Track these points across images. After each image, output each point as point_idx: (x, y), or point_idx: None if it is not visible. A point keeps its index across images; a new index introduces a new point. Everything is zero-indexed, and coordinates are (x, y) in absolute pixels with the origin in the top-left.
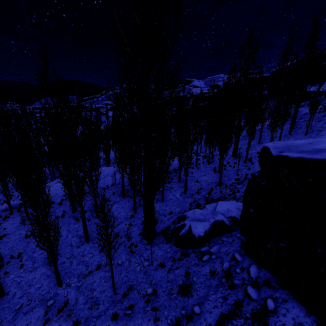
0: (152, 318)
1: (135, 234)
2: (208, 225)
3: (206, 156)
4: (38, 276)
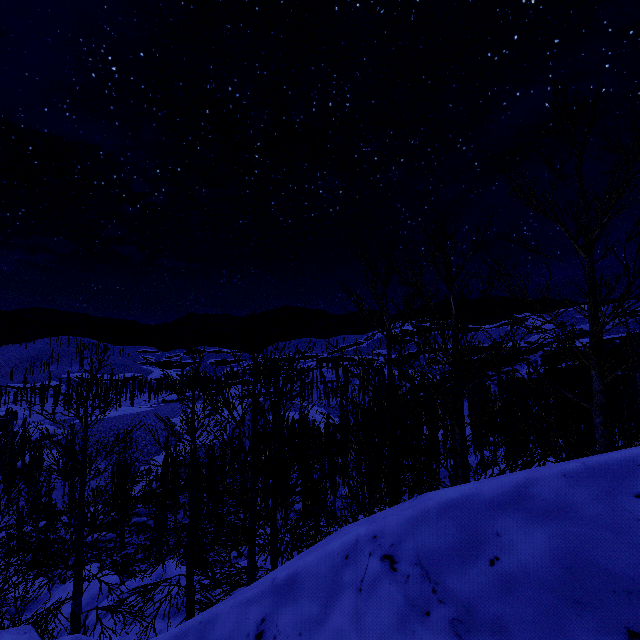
0: None
1: None
2: None
3: None
4: None
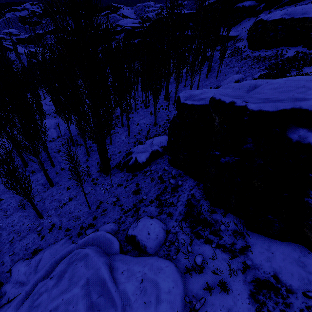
0: (119, 210)
1: (94, 172)
2: (148, 154)
3: (143, 101)
4: (17, 219)
